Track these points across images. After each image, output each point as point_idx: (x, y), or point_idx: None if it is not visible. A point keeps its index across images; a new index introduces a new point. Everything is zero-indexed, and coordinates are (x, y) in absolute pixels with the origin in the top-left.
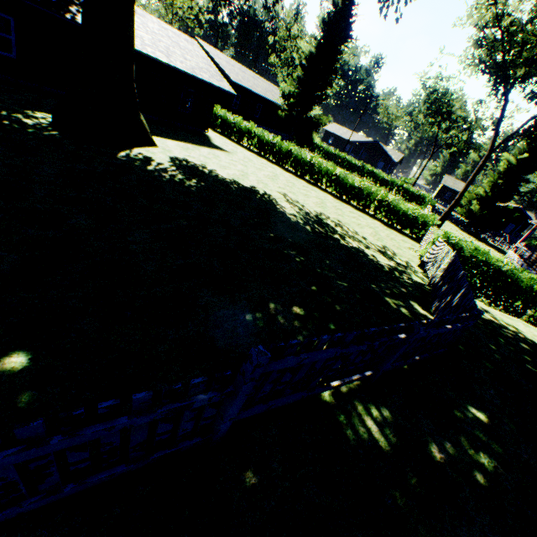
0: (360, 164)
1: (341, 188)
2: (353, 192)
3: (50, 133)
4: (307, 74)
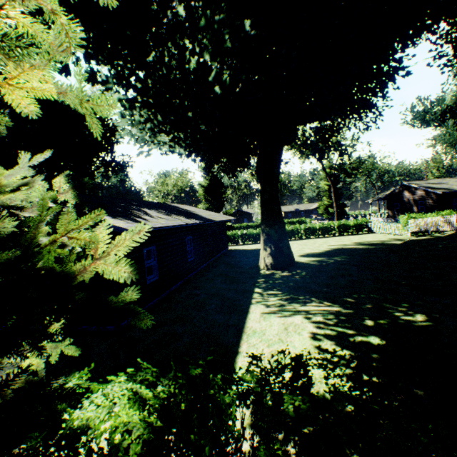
0: (258, 223)
1: (315, 232)
2: (322, 230)
3: (302, 271)
4: (211, 194)
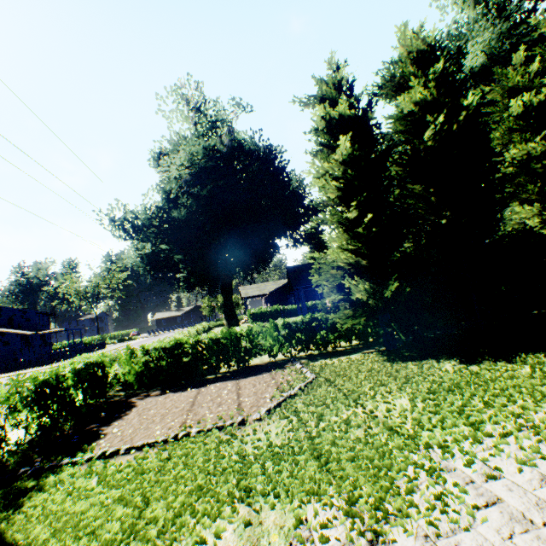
0: None
1: None
2: None
3: None
4: None
